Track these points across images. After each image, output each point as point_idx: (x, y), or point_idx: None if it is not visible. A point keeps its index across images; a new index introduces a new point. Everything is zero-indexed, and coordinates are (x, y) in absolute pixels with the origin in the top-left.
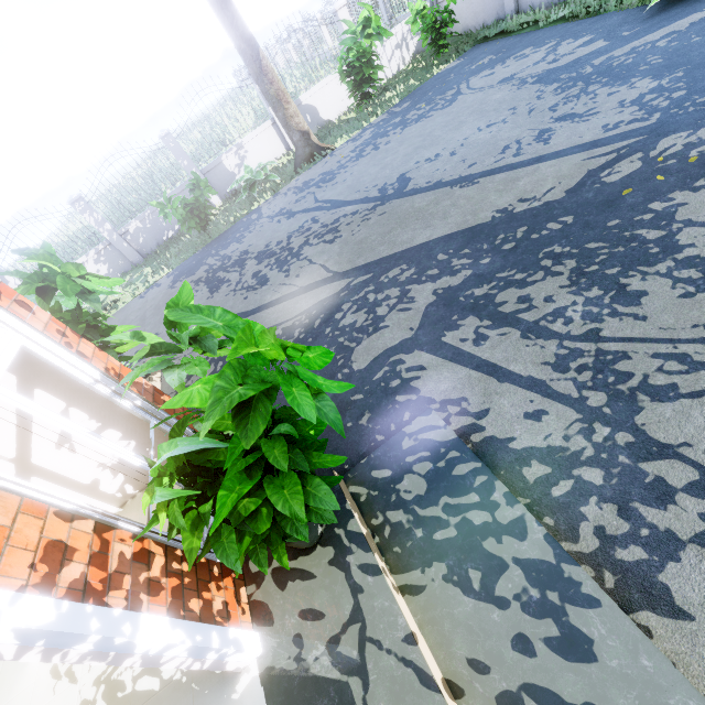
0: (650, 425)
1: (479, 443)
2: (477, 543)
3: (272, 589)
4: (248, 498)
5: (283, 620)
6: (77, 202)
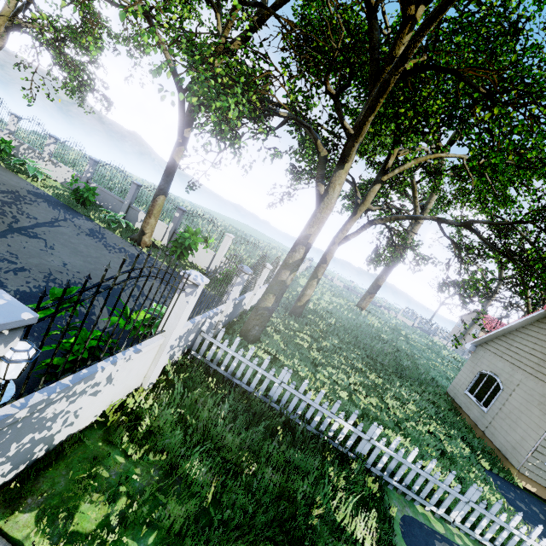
0: None
1: None
2: None
3: None
4: None
5: None
6: (93, 160)
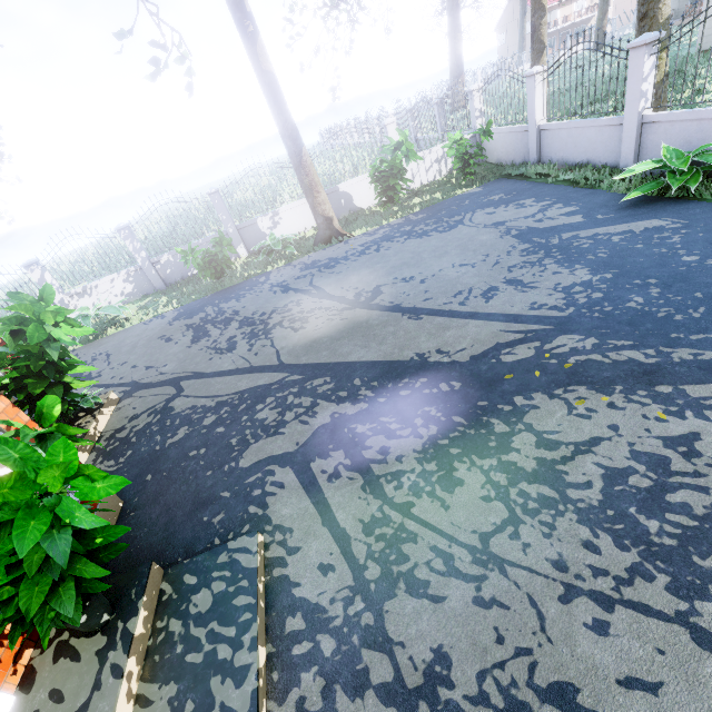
0: (391, 614)
1: (276, 578)
2: (208, 677)
3: (48, 660)
4: (9, 586)
5: (37, 692)
6: (123, 229)
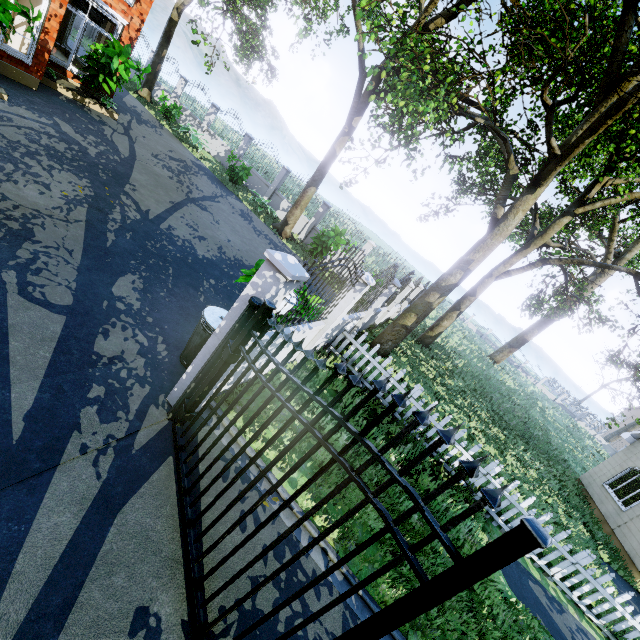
0: None
1: None
2: None
3: None
4: None
5: None
6: (248, 137)
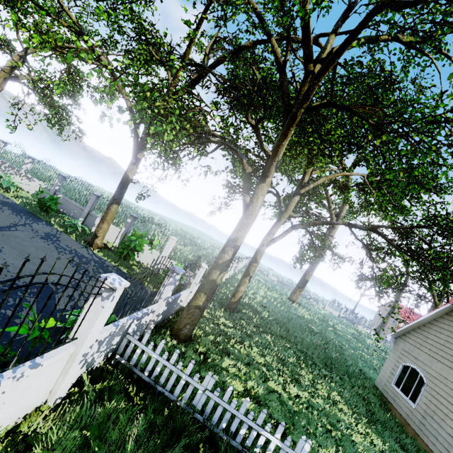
0: None
1: None
2: None
3: None
4: None
5: None
6: (62, 176)
